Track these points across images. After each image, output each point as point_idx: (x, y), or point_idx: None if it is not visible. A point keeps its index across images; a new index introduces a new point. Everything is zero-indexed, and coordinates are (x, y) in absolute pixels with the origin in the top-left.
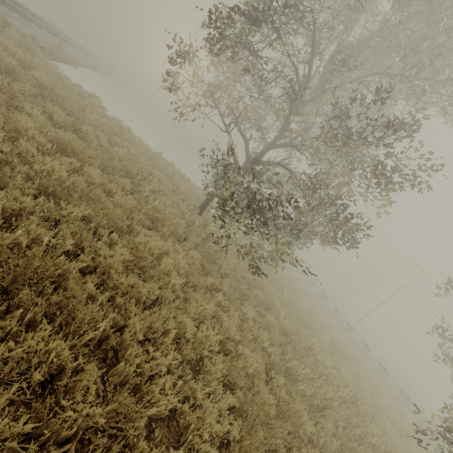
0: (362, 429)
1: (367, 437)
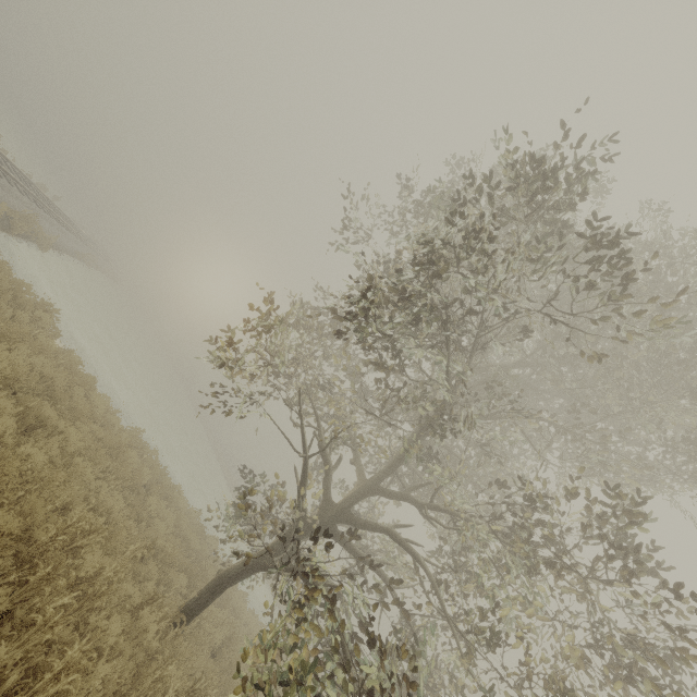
0: None
1: None
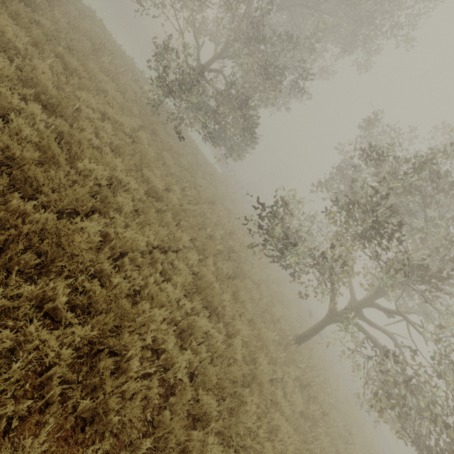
0: (224, 231)
1: (228, 240)
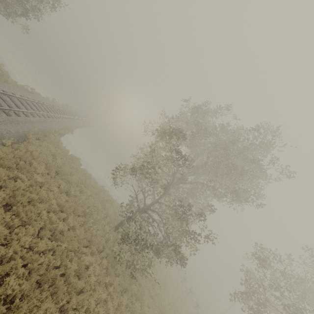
0: None
1: None
